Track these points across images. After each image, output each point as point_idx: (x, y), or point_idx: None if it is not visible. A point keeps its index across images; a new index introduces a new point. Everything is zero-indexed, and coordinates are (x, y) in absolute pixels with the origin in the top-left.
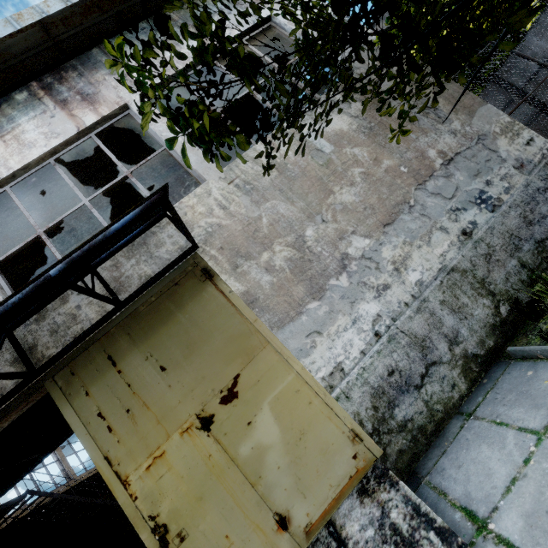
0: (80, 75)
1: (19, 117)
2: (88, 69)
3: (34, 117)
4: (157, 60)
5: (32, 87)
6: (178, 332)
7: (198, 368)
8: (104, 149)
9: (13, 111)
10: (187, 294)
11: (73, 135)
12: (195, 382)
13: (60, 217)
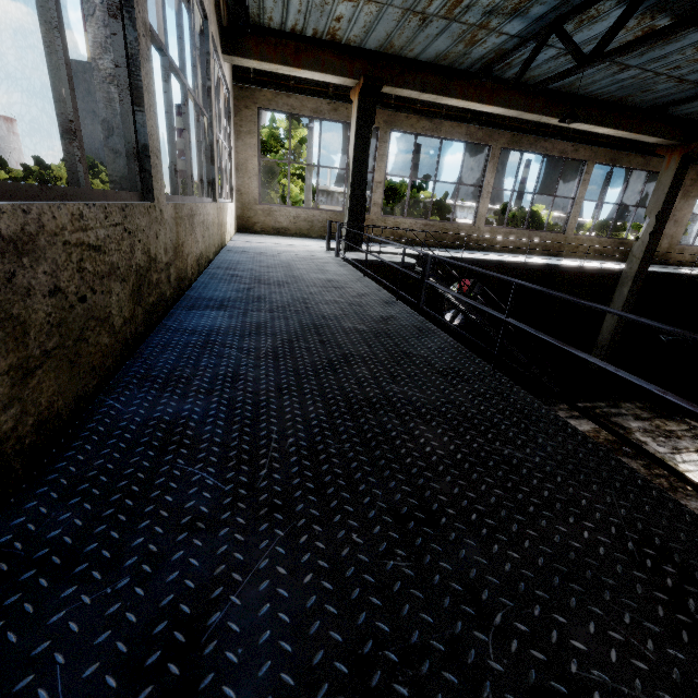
0: None
1: None
2: None
3: None
4: None
5: None
6: None
7: None
8: None
9: None
10: None
11: None
12: None
13: None
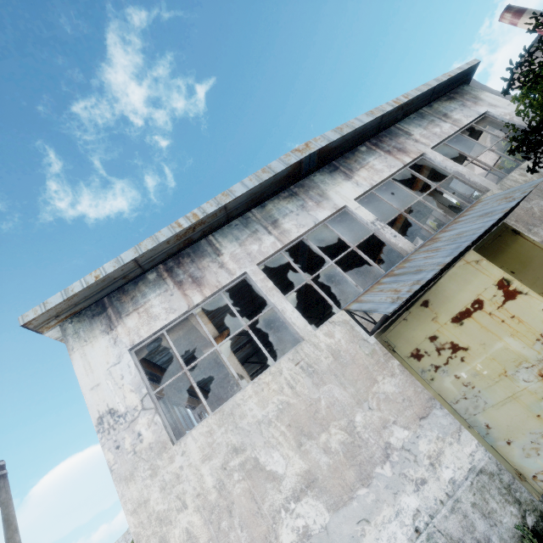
0: (391, 139)
1: (367, 158)
2: (393, 137)
3: (376, 158)
4: (431, 133)
5: (366, 145)
6: (512, 257)
7: (532, 273)
8: (417, 174)
9: (362, 155)
10: (509, 241)
11: (401, 167)
12: (534, 279)
13: (409, 205)
